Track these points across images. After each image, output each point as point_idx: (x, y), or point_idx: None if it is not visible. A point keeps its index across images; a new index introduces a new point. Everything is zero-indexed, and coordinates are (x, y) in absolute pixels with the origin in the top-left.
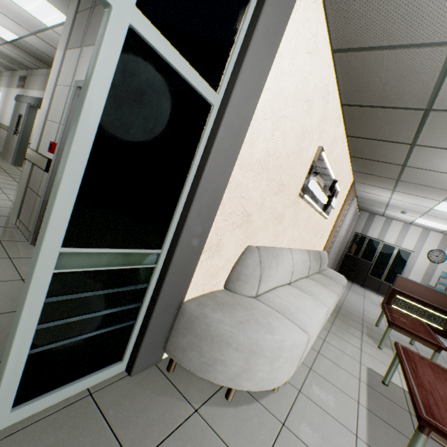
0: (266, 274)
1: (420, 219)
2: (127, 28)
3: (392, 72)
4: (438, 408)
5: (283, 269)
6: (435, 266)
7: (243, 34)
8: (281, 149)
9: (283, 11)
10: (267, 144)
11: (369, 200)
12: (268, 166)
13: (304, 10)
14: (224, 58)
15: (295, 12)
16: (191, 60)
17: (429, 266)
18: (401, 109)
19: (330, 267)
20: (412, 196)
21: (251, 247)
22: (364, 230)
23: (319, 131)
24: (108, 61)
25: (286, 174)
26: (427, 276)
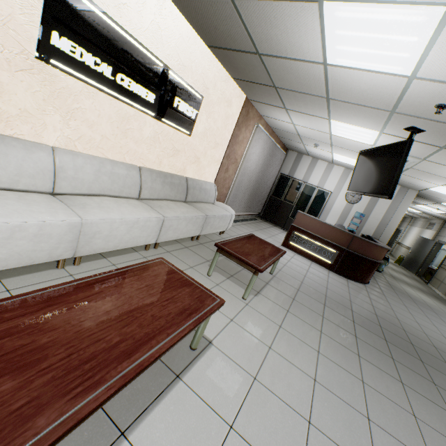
0: None
1: (335, 154)
2: None
3: None
4: (0, 322)
5: (1, 164)
6: (351, 206)
7: None
8: None
9: None
10: None
11: (283, 131)
12: None
13: None
14: None
15: None
16: None
17: (345, 207)
18: None
19: (245, 208)
20: (305, 116)
21: None
22: (291, 171)
23: None
24: None
25: None
26: (343, 216)
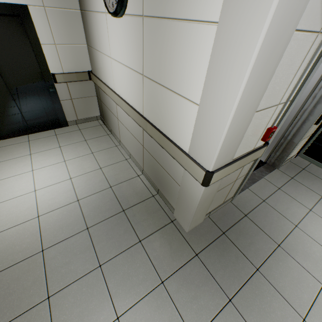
0: None
1: None
2: None
3: None
4: None
5: None
6: None
7: None
8: None
9: None
10: None
11: None
12: None
13: None
14: None
15: None
16: None
17: None
18: None
19: None
20: None
21: None
22: None
23: None
24: None
25: None
26: None
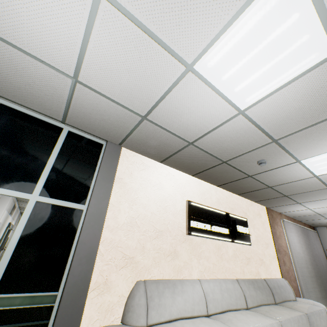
0: (156, 303)
1: None
2: (35, 202)
3: (188, 158)
4: None
5: (187, 298)
6: None
7: (94, 181)
8: (144, 213)
9: (112, 167)
10: (129, 213)
11: (302, 216)
12: (137, 224)
13: (128, 161)
14: (86, 192)
15: (122, 164)
16: (68, 199)
17: None
18: (215, 166)
19: (323, 299)
20: (317, 201)
21: (138, 281)
22: None
23: (180, 193)
24: (27, 214)
25: (160, 224)
26: None
